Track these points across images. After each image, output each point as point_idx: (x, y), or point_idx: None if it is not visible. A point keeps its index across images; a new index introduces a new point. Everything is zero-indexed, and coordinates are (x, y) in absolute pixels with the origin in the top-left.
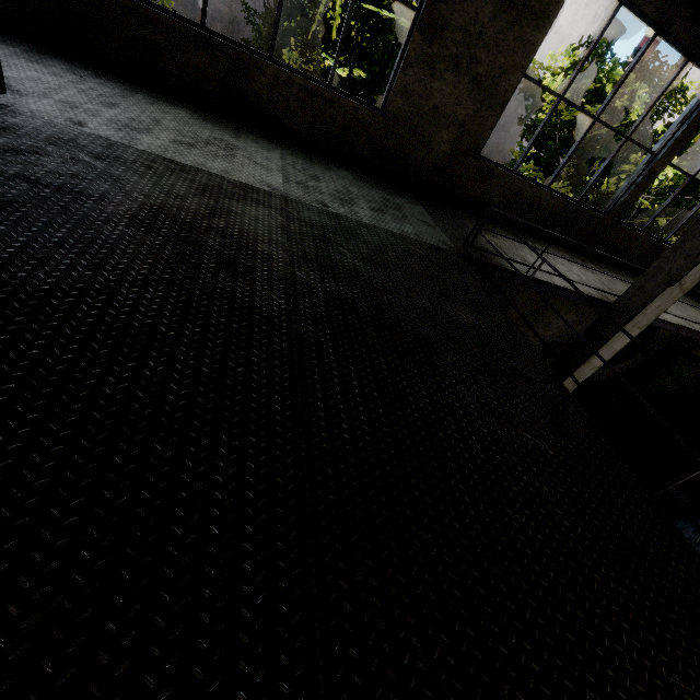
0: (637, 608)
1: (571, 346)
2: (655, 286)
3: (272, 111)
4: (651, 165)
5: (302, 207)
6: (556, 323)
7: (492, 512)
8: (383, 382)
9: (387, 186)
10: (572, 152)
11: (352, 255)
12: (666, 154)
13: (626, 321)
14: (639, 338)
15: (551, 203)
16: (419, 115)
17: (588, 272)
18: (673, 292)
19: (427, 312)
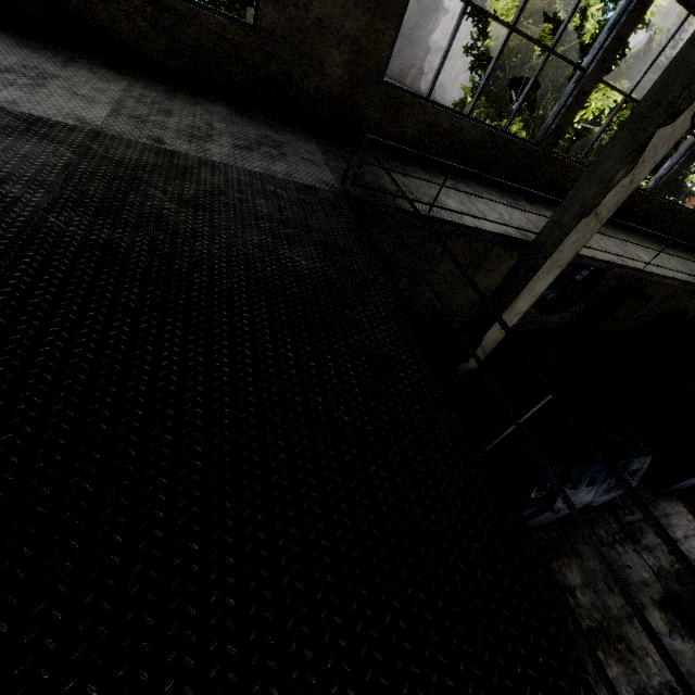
0: (375, 614)
1: (495, 292)
2: (571, 218)
3: (117, 33)
4: (580, 84)
5: (119, 143)
6: (499, 270)
7: (196, 510)
8: (109, 349)
9: (277, 123)
10: (490, 72)
11: (166, 197)
12: (596, 69)
13: (544, 260)
14: (588, 280)
15: (475, 135)
16: (301, 31)
17: (516, 211)
18: (589, 224)
19: (246, 259)
